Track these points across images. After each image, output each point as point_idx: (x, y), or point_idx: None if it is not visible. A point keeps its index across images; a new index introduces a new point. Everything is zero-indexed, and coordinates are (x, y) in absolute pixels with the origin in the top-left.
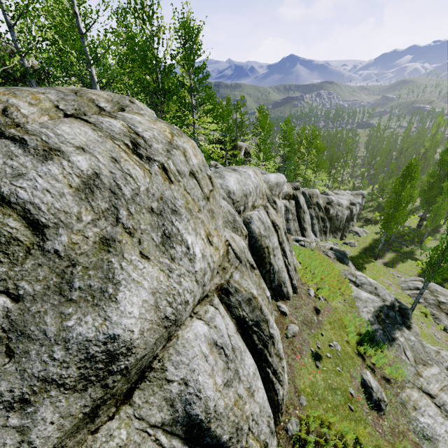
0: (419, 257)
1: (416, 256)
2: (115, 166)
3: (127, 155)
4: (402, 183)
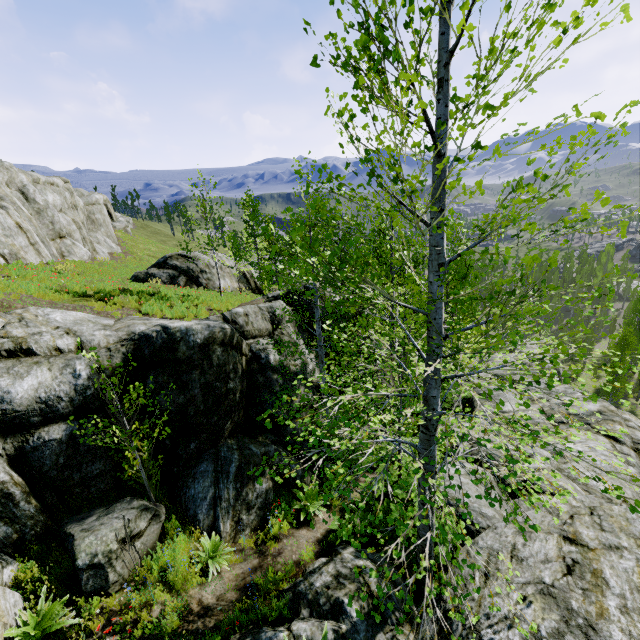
0: None
1: (639, 417)
2: None
3: None
4: (620, 350)
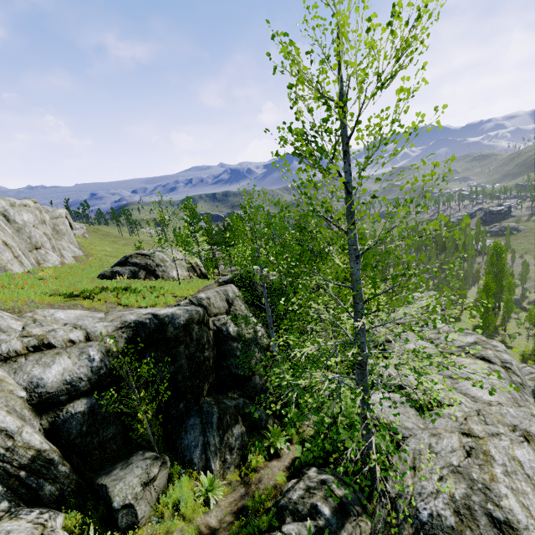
0: (511, 344)
1: (509, 344)
2: (514, 362)
3: (512, 358)
4: (485, 294)
